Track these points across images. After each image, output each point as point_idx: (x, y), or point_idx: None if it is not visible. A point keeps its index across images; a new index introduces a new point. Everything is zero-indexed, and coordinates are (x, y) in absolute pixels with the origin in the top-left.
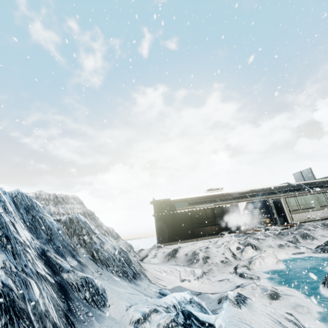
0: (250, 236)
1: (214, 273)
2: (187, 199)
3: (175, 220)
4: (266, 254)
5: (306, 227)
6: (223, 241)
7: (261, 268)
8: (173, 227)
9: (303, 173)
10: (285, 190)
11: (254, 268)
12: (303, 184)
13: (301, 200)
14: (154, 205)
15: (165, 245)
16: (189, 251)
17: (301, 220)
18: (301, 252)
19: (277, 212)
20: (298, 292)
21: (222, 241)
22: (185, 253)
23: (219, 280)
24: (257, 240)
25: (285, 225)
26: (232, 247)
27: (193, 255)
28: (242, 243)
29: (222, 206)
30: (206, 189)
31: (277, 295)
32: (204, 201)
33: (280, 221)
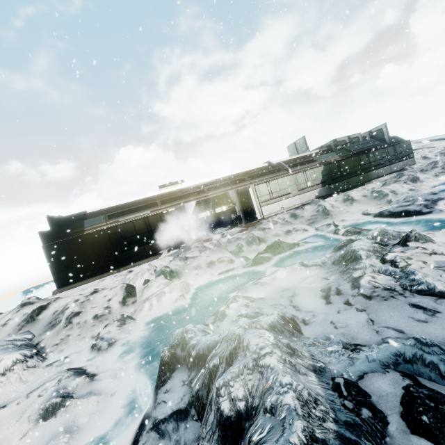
0: (177, 256)
1: (67, 344)
2: (114, 208)
3: (81, 248)
4: (171, 287)
5: (264, 225)
6: (136, 272)
7: (148, 316)
8: (80, 259)
9: (297, 145)
10: (266, 172)
11: (139, 317)
12: (287, 162)
13: (274, 186)
14: (51, 228)
15: (63, 290)
16: (65, 304)
17: (273, 212)
18: (230, 269)
19: (243, 207)
20: (126, 375)
21: (136, 271)
22: (56, 309)
23: (62, 357)
24: (184, 261)
25: (248, 225)
26: (139, 281)
27: (58, 314)
28: (158, 271)
29: (161, 212)
30: (157, 186)
31: (58, 407)
32: (155, 205)
33: (246, 219)
